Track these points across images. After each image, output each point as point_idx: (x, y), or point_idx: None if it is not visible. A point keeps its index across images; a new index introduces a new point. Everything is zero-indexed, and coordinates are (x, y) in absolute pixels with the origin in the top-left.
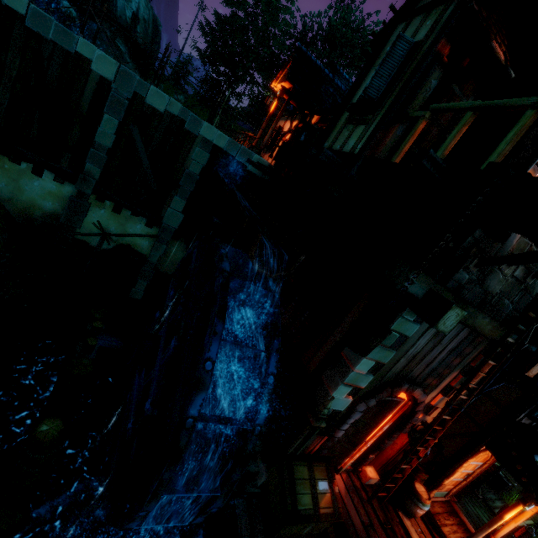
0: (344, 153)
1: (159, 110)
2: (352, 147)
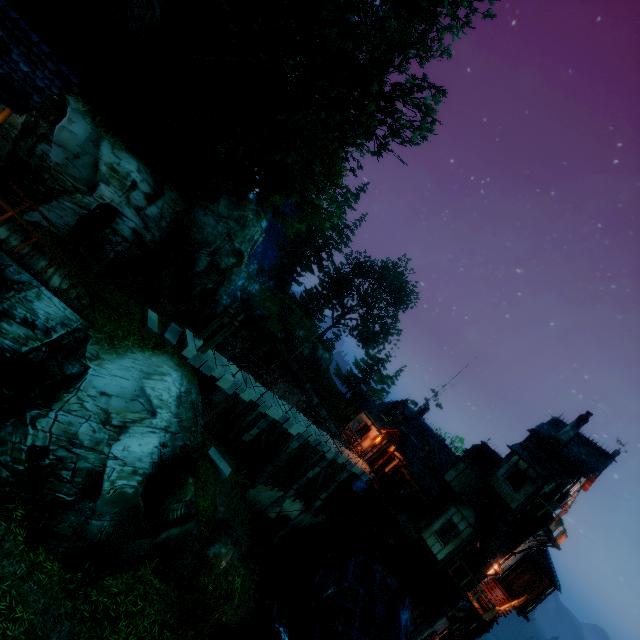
0: (433, 553)
1: (339, 462)
2: (436, 554)
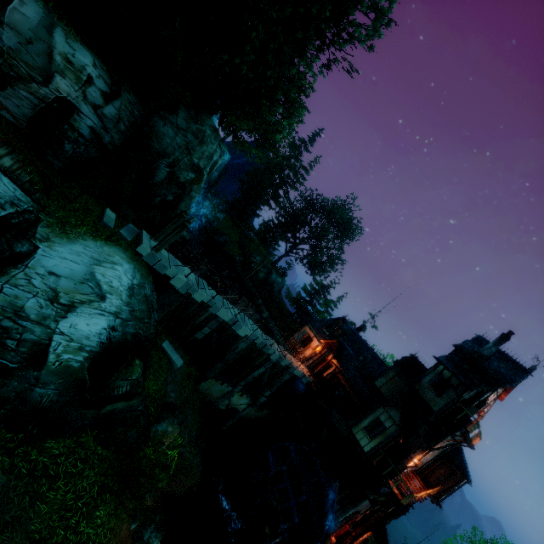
0: (360, 445)
1: (282, 365)
2: (363, 446)
